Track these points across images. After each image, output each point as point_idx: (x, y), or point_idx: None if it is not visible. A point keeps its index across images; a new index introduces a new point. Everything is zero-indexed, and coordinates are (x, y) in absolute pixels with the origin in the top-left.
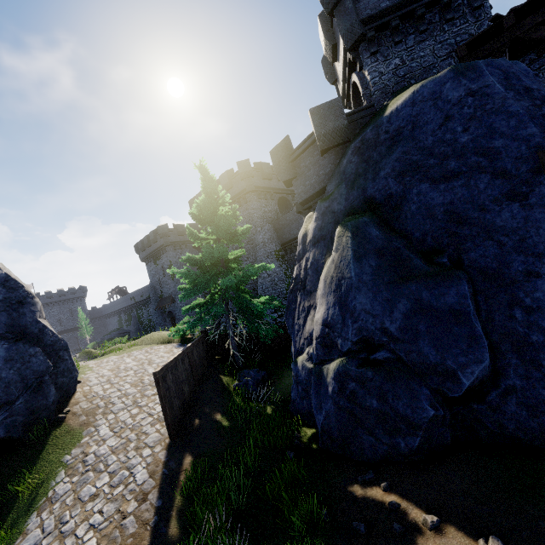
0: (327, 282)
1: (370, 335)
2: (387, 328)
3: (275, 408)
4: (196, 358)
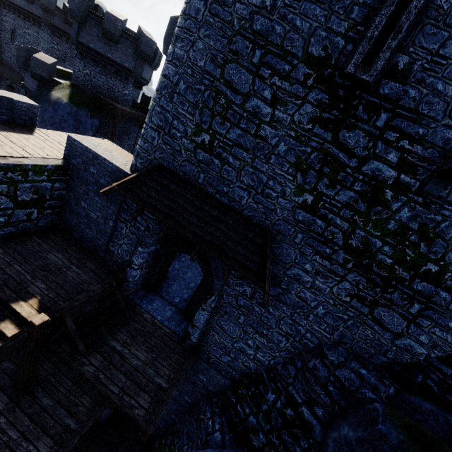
0: None
1: None
2: None
3: None
4: None
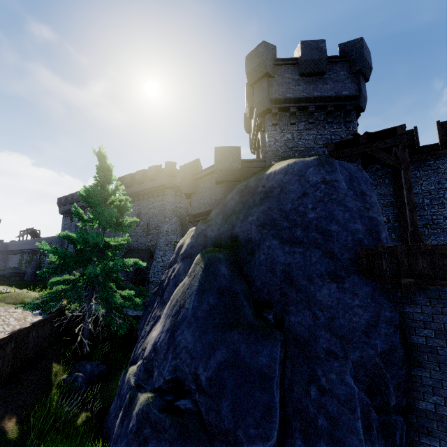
0: (172, 303)
1: (183, 376)
2: (199, 375)
3: (90, 417)
4: (31, 340)
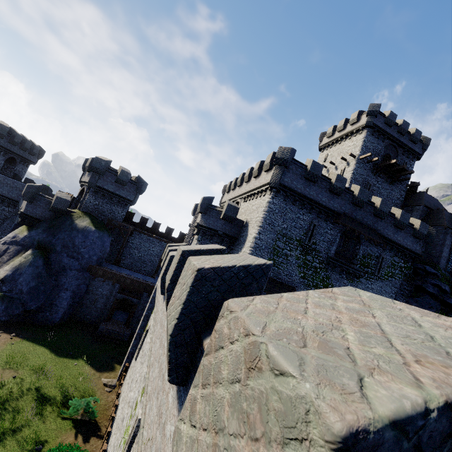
0: (13, 266)
1: (16, 289)
2: (23, 289)
3: None
4: None
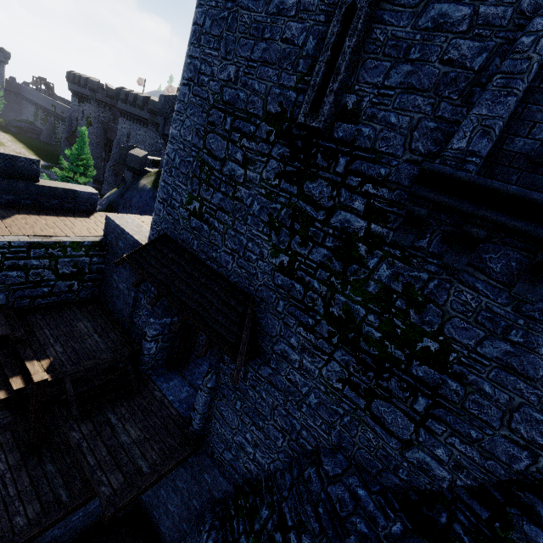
0: None
1: None
2: None
3: None
4: None
